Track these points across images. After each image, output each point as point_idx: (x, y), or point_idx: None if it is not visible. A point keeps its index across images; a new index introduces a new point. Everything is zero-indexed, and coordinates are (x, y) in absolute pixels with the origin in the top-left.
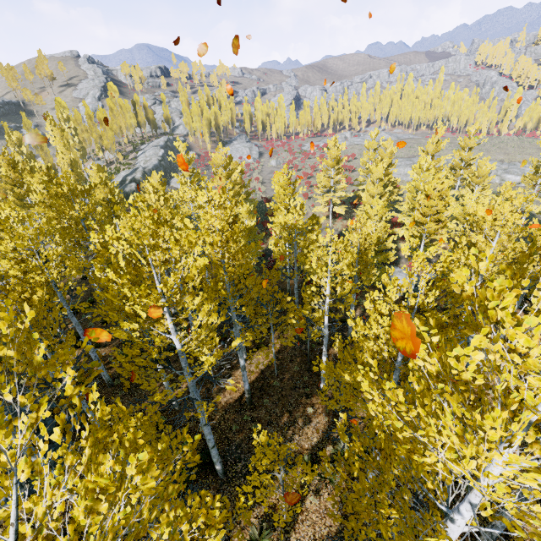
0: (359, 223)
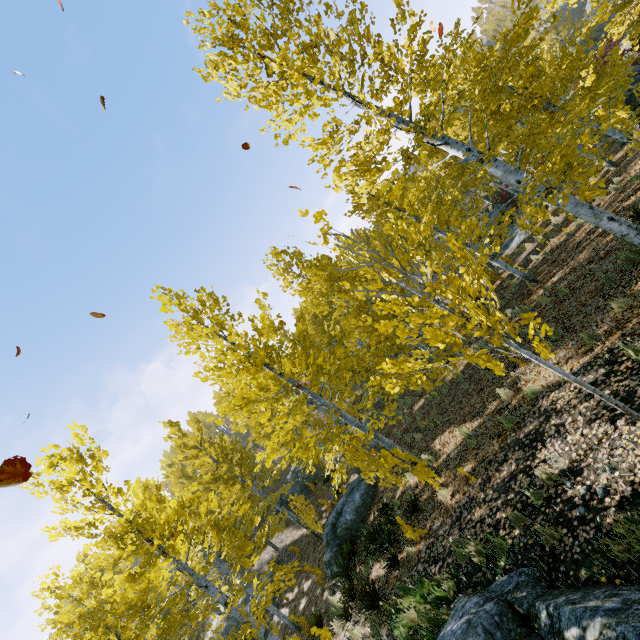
0: None
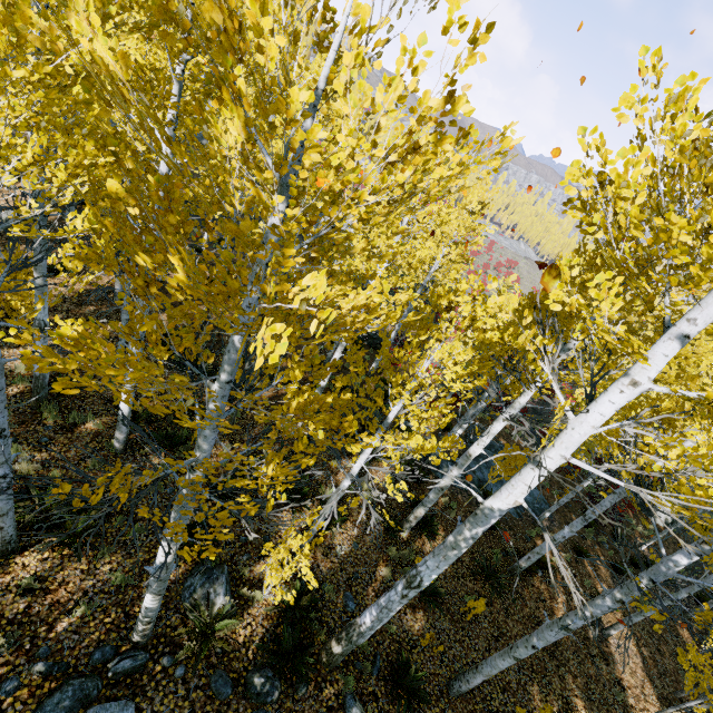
0: None
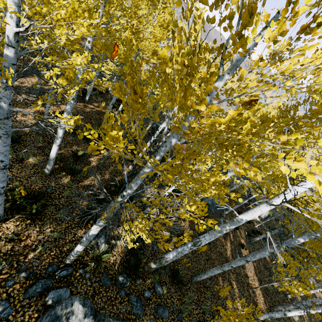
0: None
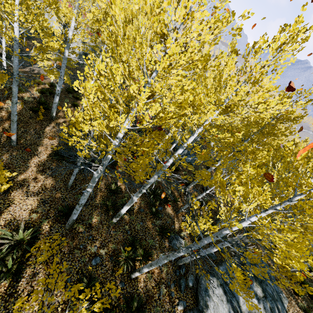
0: None
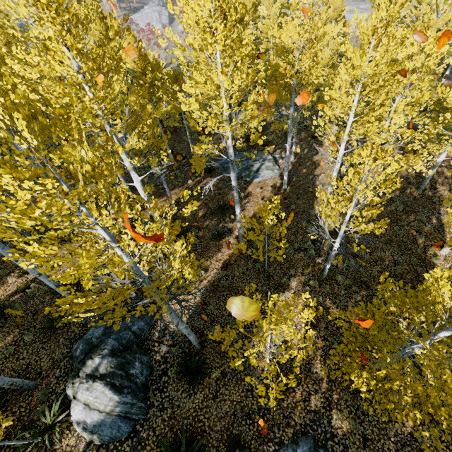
0: (126, 41)
